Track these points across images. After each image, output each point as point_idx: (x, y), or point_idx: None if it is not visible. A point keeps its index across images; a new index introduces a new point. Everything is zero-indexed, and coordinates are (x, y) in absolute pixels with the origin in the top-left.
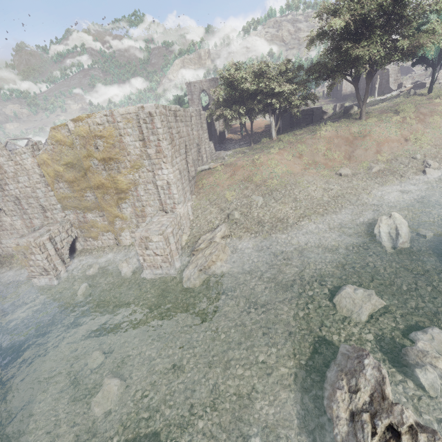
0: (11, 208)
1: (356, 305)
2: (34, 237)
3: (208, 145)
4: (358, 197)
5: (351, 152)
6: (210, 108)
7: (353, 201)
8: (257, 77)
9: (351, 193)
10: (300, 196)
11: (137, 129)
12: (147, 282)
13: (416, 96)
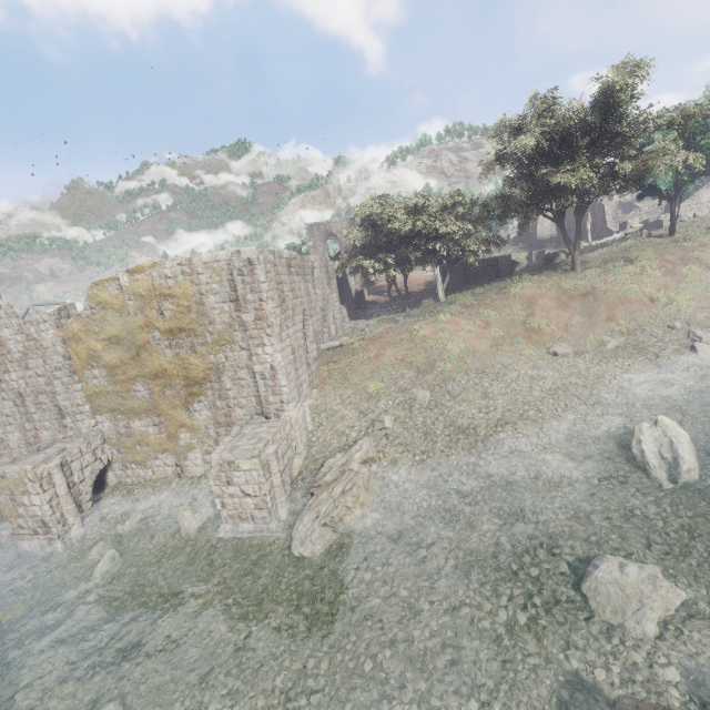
0: (7, 411)
1: (630, 601)
2: (35, 463)
3: (339, 310)
4: (592, 390)
5: (568, 320)
6: (343, 258)
7: (584, 397)
8: (412, 215)
9: (579, 383)
10: (492, 389)
11: (227, 284)
12: (225, 549)
13: (652, 238)
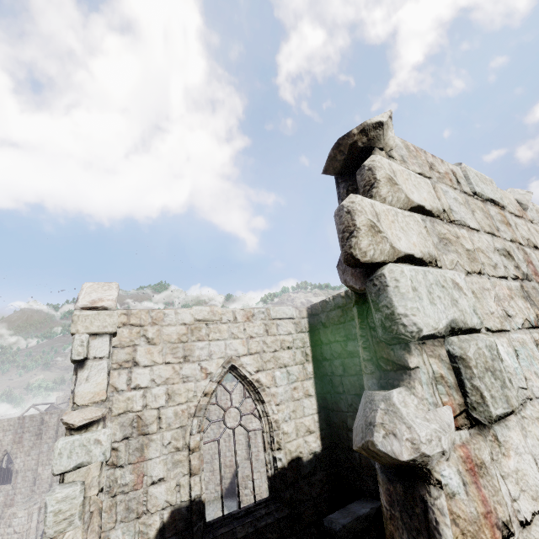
0: None
1: None
2: None
3: None
4: None
5: None
6: None
7: None
8: None
9: None
10: None
11: (238, 395)
12: None
13: None
